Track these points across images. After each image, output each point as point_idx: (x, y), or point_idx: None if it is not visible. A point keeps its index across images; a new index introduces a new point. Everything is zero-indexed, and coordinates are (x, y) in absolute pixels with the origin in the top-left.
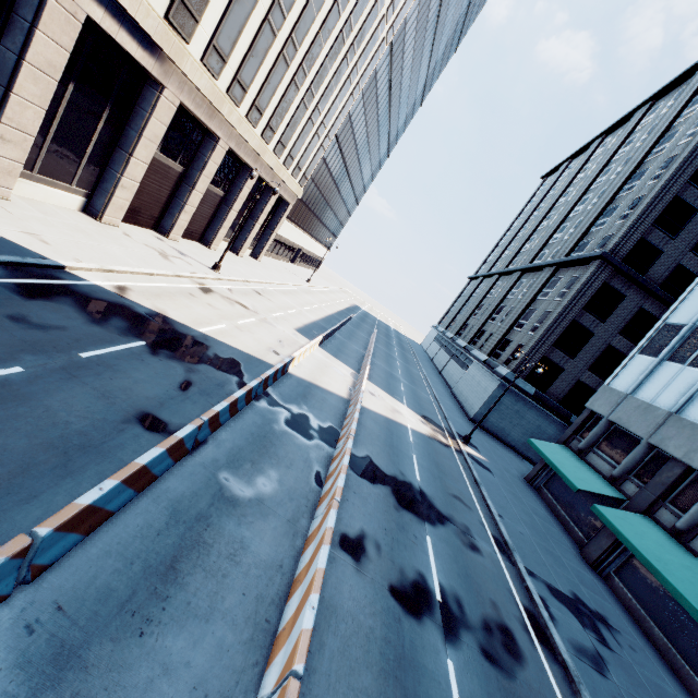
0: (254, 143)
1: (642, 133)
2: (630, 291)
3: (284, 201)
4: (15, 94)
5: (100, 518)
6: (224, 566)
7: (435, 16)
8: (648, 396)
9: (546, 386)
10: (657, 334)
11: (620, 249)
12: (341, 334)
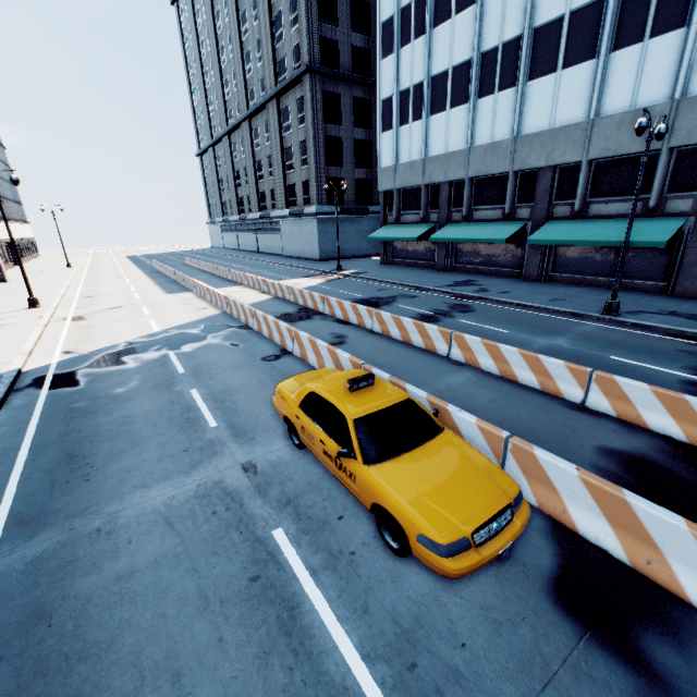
0: None
1: None
2: (340, 88)
3: None
4: None
5: None
6: (385, 354)
7: None
8: (406, 158)
9: (342, 199)
10: (382, 112)
11: (313, 56)
12: None
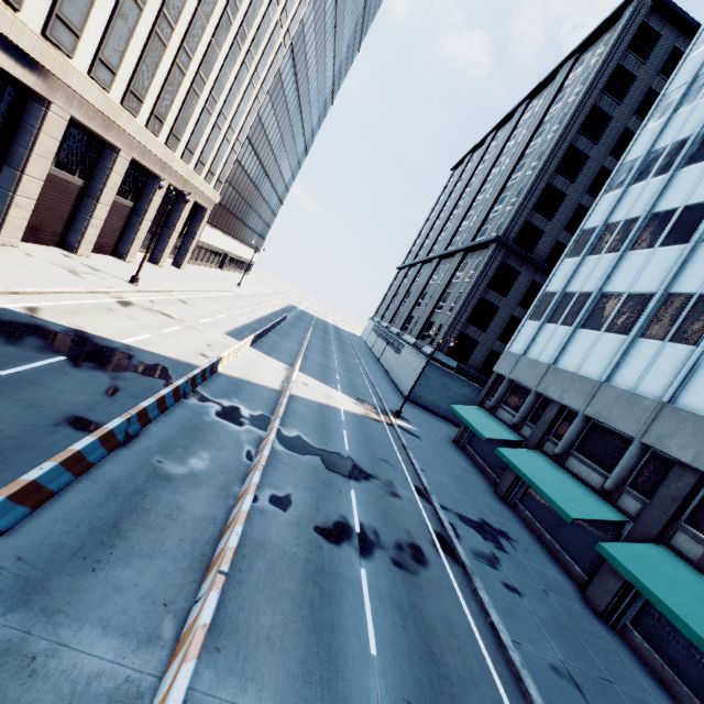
0: (159, 152)
1: (523, 128)
2: (523, 268)
3: (201, 207)
4: None
5: (44, 496)
6: (162, 523)
7: (333, 18)
8: (535, 354)
9: (466, 359)
10: (539, 302)
11: (510, 232)
12: (275, 333)
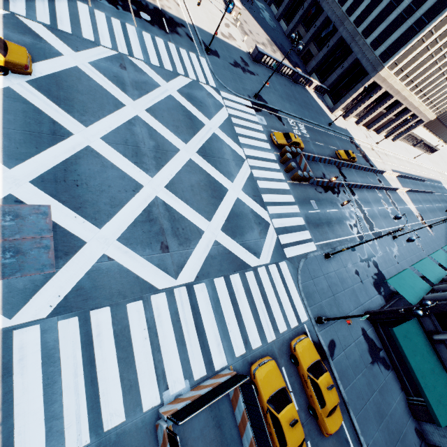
0: (417, 104)
1: None
2: None
3: (422, 120)
4: (363, 105)
5: (358, 169)
6: (365, 180)
7: None
8: None
9: None
10: None
11: None
12: (410, 181)
